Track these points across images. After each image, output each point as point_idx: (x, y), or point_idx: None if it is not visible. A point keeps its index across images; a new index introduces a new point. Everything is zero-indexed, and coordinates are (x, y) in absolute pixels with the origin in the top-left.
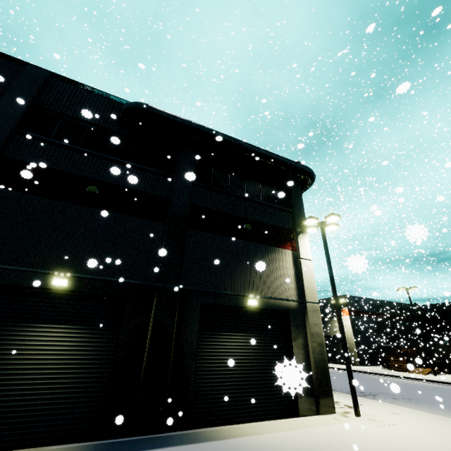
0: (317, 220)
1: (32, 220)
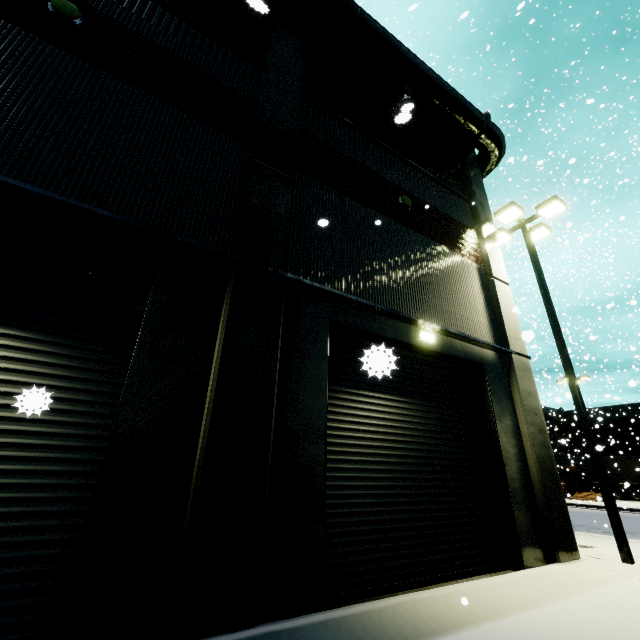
0: (522, 212)
1: None
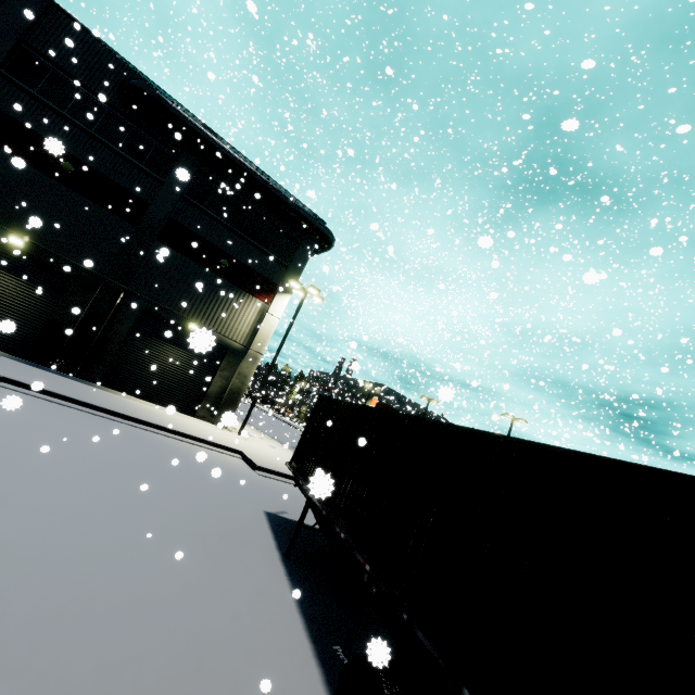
0: (300, 286)
1: (1, 177)
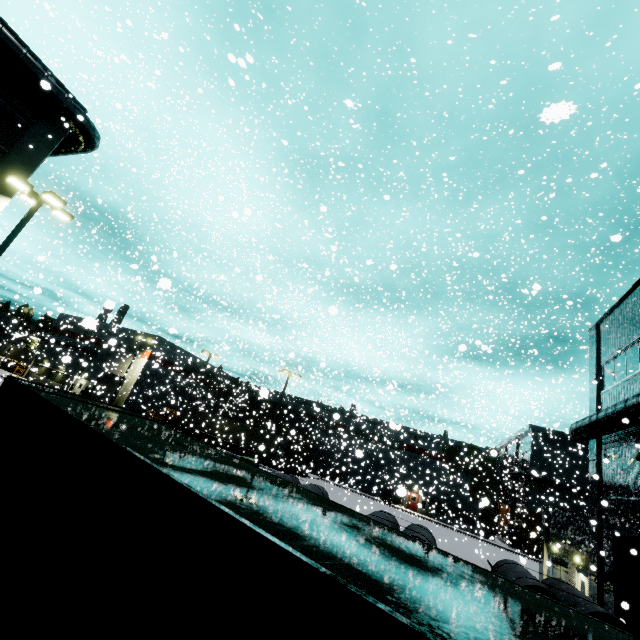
0: (29, 188)
1: None
